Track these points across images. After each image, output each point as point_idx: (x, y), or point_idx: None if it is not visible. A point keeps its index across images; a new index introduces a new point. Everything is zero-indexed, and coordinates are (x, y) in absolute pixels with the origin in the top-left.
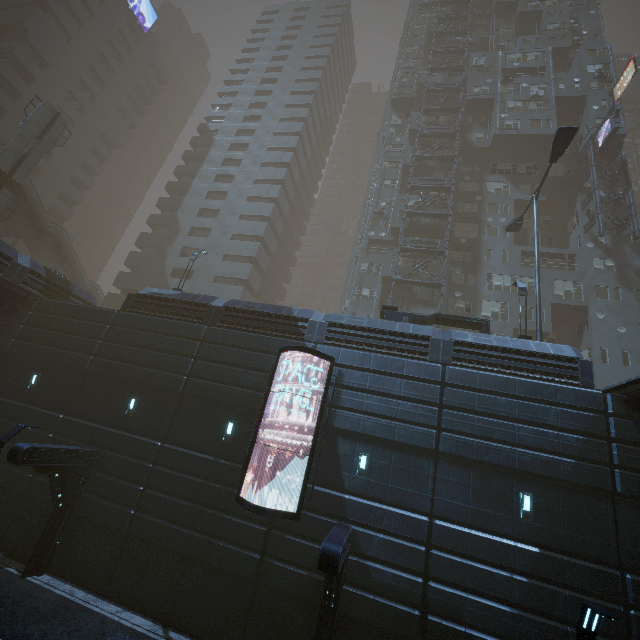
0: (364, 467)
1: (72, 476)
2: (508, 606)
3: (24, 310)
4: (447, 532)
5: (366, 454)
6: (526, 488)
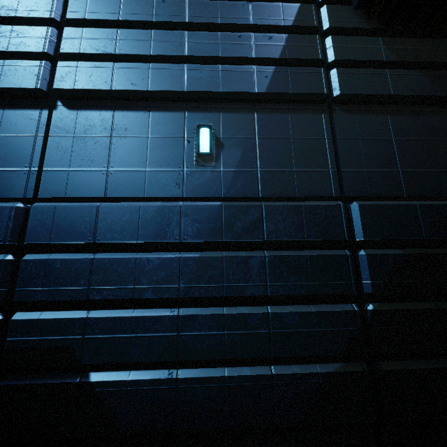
0: None
1: None
2: (168, 308)
3: None
4: (54, 216)
5: None
6: (205, 122)
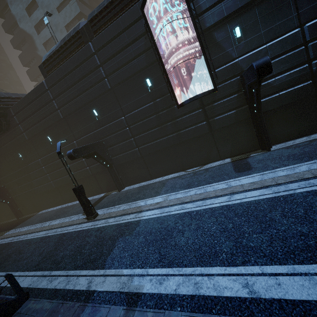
0: (240, 35)
1: (101, 154)
2: None
3: (12, 118)
4: None
5: (238, 25)
6: None
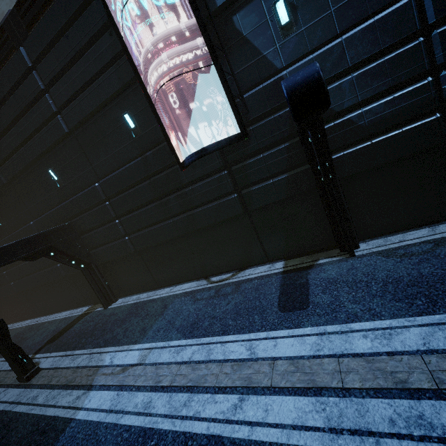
0: (287, 19)
1: (66, 248)
2: None
3: None
4: None
5: None
6: None
